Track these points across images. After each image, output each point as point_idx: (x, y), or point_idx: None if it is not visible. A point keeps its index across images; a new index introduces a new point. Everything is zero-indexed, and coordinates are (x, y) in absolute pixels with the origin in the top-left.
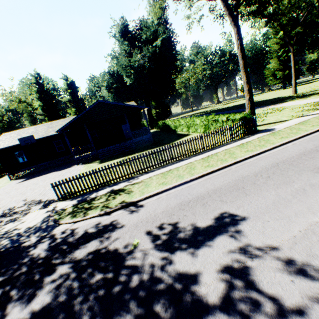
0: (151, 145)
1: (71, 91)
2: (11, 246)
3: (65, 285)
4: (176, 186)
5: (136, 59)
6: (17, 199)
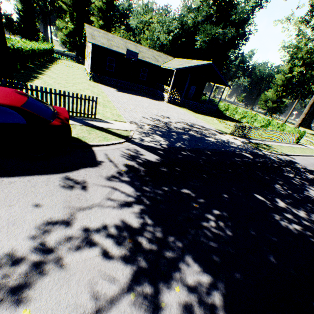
0: (220, 116)
1: (110, 0)
2: (253, 151)
3: (311, 174)
4: (297, 155)
5: (217, 31)
6: (170, 115)
